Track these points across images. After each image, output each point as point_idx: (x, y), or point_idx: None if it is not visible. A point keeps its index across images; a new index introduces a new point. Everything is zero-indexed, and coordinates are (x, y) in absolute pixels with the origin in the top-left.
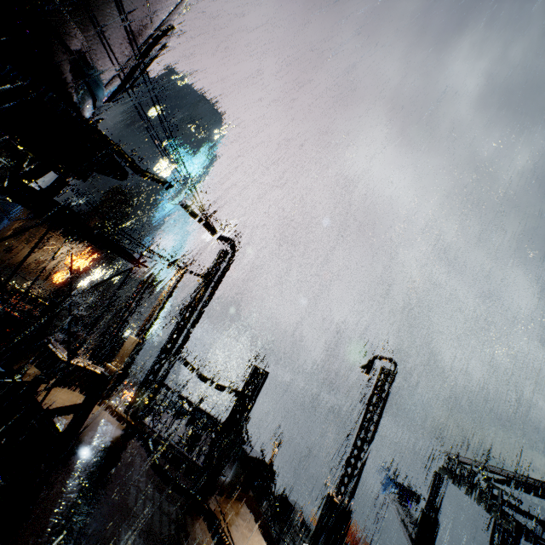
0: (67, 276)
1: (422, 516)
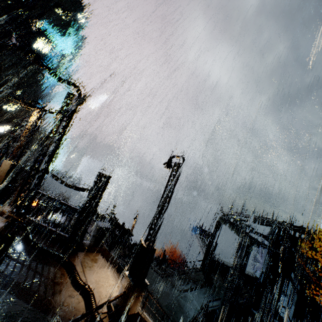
0: None
1: (209, 242)
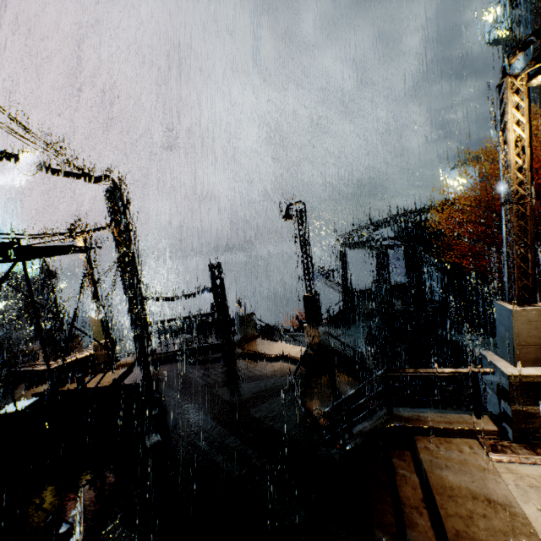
0: None
1: (342, 277)
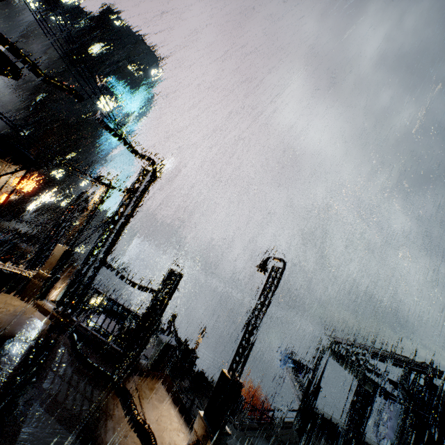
0: (13, 197)
1: (308, 383)
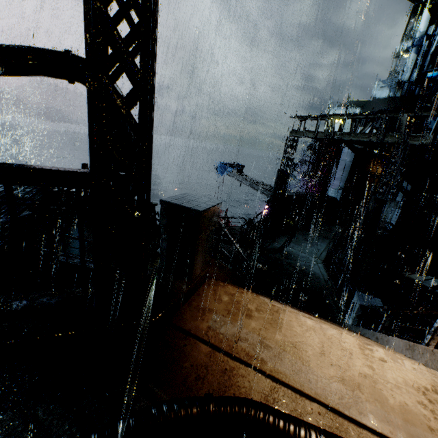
0: None
1: (280, 174)
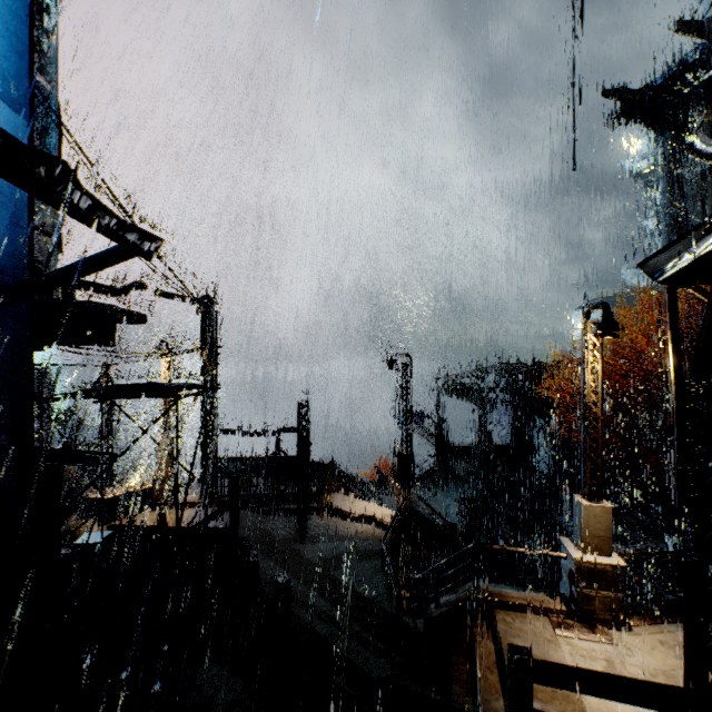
0: None
1: (437, 428)
